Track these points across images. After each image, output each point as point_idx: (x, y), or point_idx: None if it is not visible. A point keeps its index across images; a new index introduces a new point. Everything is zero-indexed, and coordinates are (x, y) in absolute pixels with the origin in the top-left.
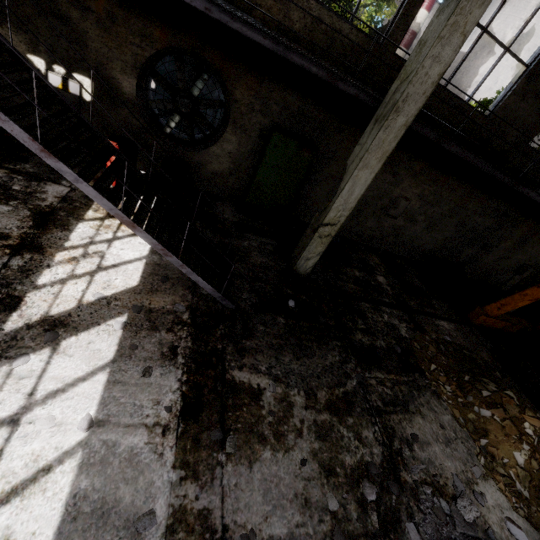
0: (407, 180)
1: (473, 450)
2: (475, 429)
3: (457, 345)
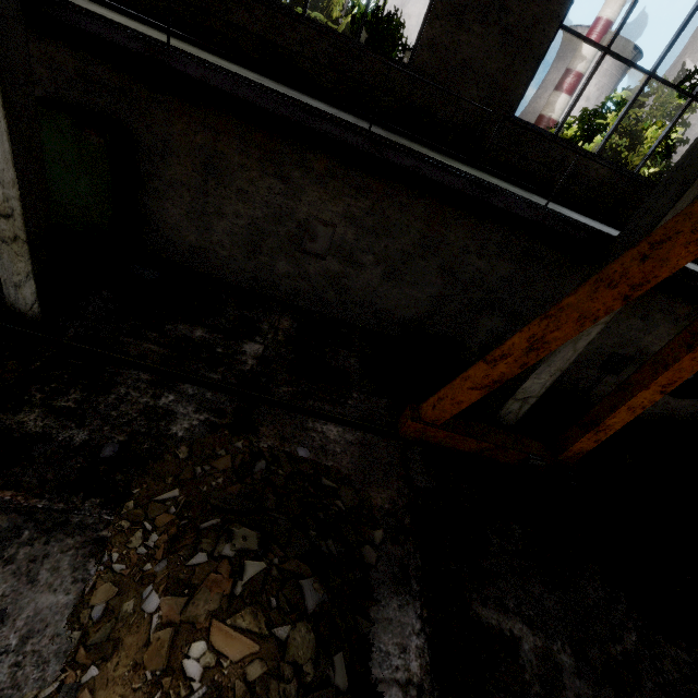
0: (312, 188)
1: (29, 691)
2: (107, 637)
3: (317, 467)
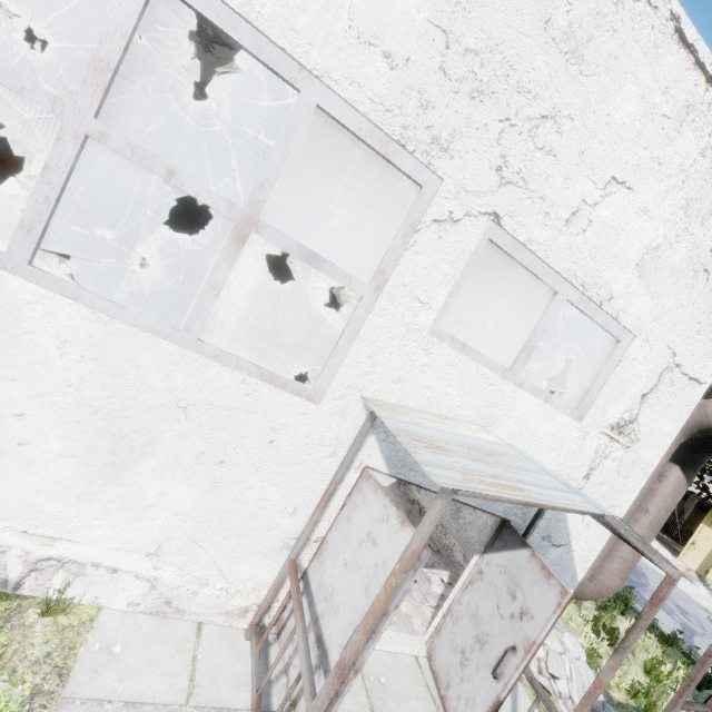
0: None
1: None
2: None
3: None
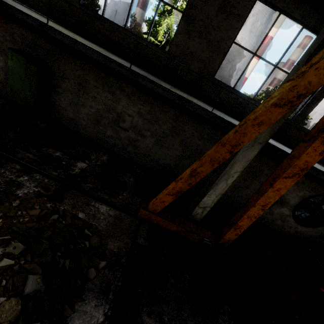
0: (124, 99)
1: None
2: None
3: (85, 223)
